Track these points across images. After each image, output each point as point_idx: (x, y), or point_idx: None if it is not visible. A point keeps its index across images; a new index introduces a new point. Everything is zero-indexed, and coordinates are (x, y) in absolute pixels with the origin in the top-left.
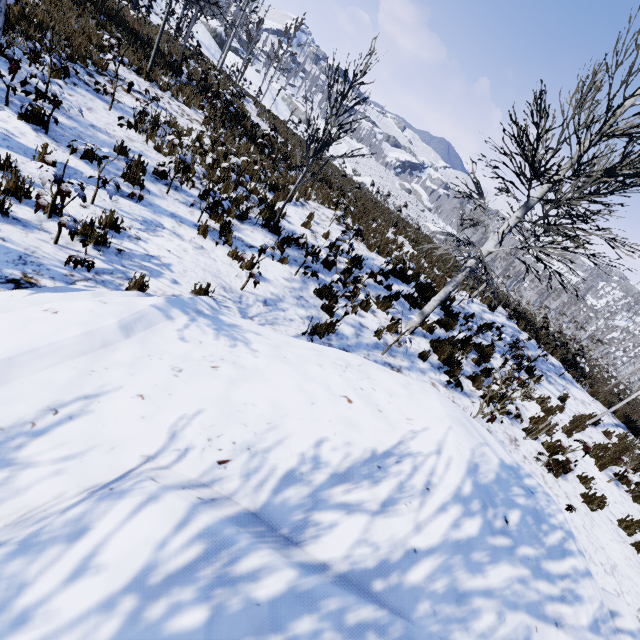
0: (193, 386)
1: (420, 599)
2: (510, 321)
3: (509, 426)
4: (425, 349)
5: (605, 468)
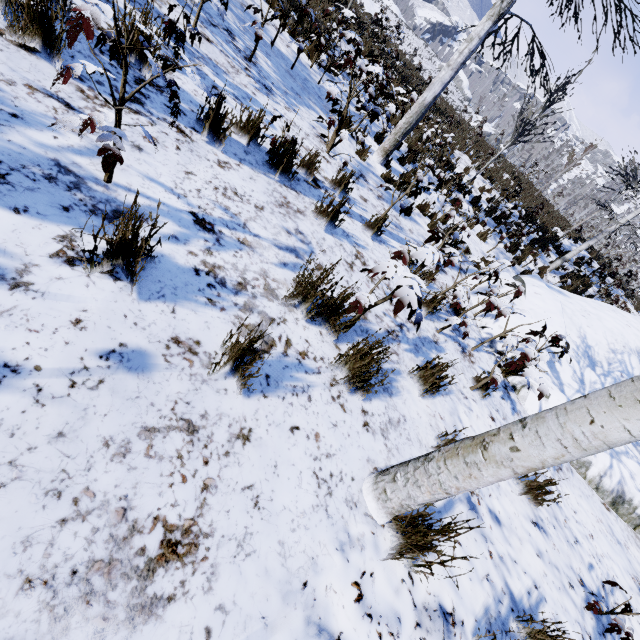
0: (594, 322)
1: None
2: (585, 251)
3: None
4: (558, 283)
5: None
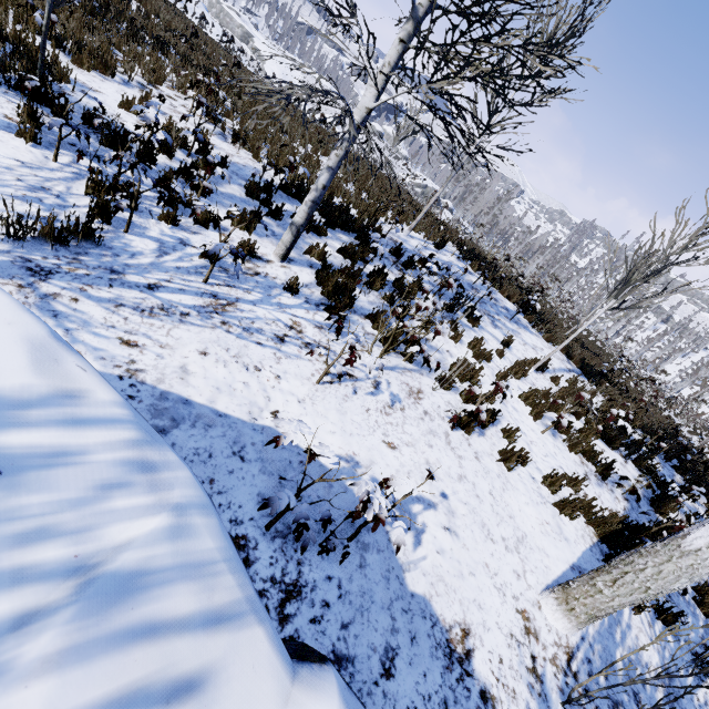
0: None
1: None
2: (462, 262)
3: (415, 376)
4: (304, 281)
5: (540, 417)
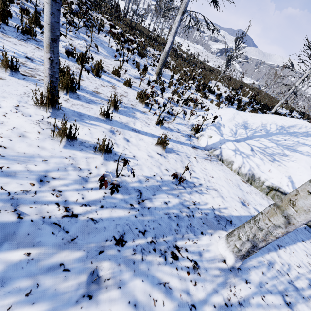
0: (256, 117)
1: (310, 134)
2: (300, 116)
3: None
4: None
5: None
